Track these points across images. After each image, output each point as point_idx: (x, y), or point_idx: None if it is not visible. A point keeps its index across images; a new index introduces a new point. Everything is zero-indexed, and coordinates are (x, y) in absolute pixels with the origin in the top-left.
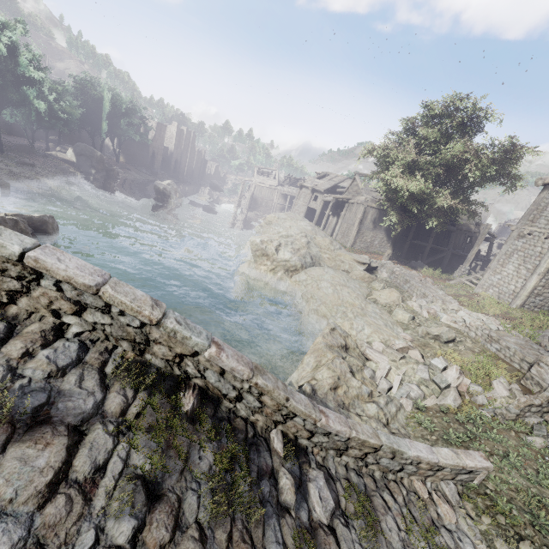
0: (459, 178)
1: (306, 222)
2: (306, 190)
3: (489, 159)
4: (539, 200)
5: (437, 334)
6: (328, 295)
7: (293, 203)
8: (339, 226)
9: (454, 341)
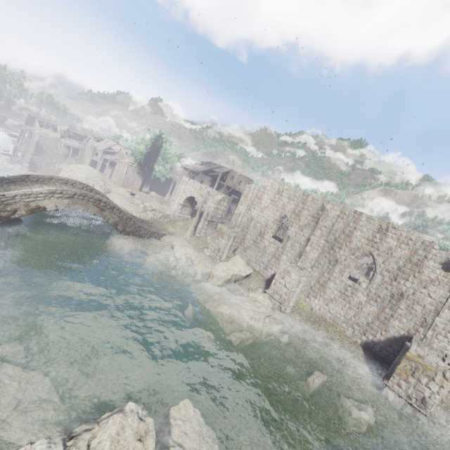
0: (163, 160)
1: (97, 171)
2: (89, 148)
3: (171, 155)
4: (183, 172)
5: (150, 208)
6: (118, 202)
7: (80, 155)
8: (115, 174)
9: (154, 211)
